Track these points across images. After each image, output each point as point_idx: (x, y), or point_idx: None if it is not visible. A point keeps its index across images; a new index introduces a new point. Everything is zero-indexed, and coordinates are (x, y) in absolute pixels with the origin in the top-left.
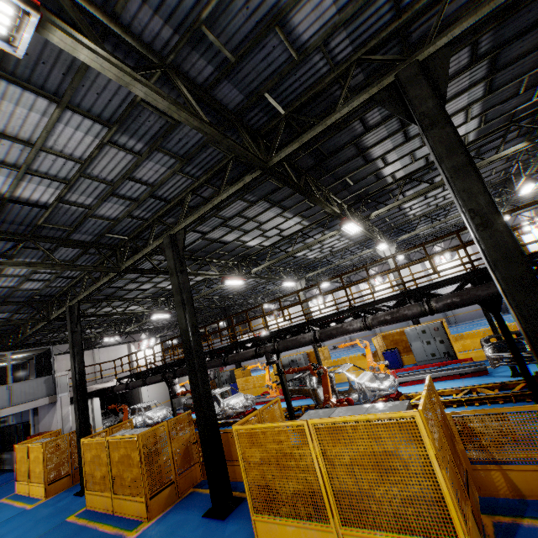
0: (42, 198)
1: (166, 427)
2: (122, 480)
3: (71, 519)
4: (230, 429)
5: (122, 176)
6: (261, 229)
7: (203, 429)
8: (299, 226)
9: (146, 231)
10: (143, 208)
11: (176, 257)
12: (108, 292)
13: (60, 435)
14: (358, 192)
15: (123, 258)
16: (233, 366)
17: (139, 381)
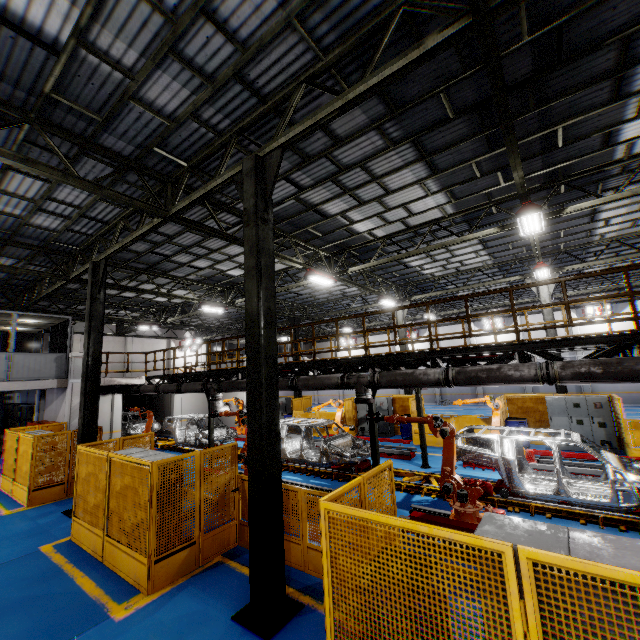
0: (48, 26)
1: (198, 460)
2: (120, 521)
3: (45, 551)
4: (294, 487)
5: (193, 3)
6: (384, 203)
7: (256, 483)
8: (438, 213)
9: (216, 160)
10: (219, 105)
11: (259, 194)
12: (150, 259)
13: (65, 429)
14: (558, 165)
15: (175, 197)
16: (286, 394)
17: (172, 385)
